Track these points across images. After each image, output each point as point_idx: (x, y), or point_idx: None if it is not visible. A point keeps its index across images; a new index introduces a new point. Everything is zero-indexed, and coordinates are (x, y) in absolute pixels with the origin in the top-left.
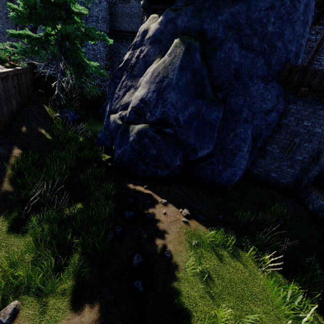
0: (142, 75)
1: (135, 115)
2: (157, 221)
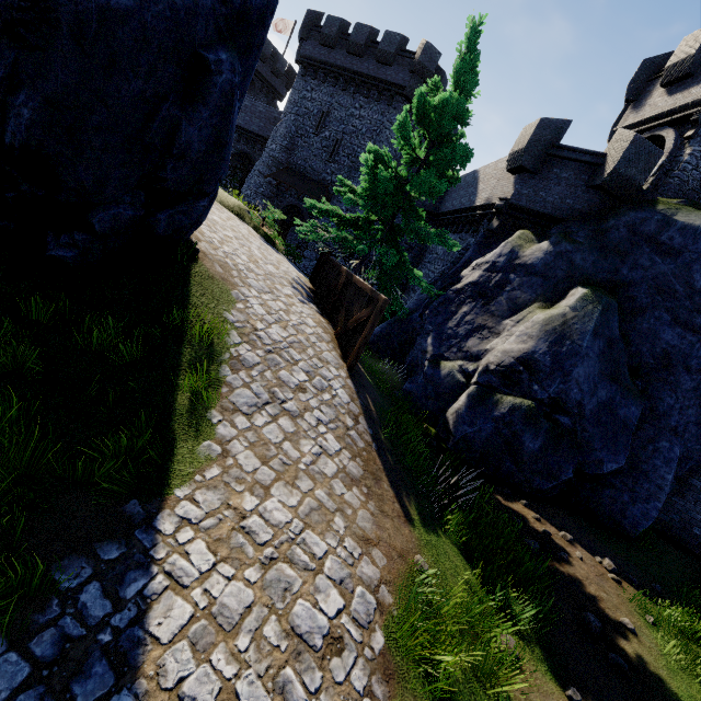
0: (506, 315)
1: (505, 379)
2: (578, 568)
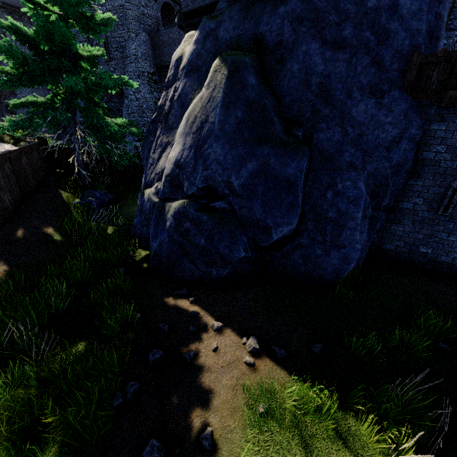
0: (179, 124)
1: (171, 187)
2: (199, 366)
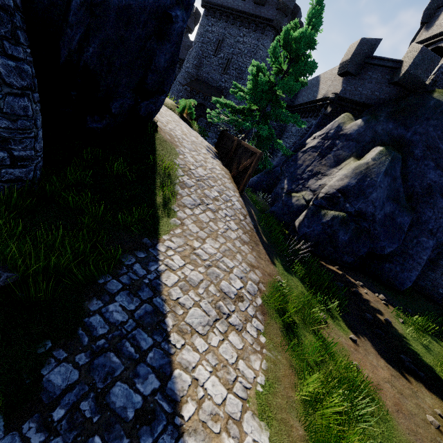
0: (332, 165)
1: (329, 202)
2: (364, 297)
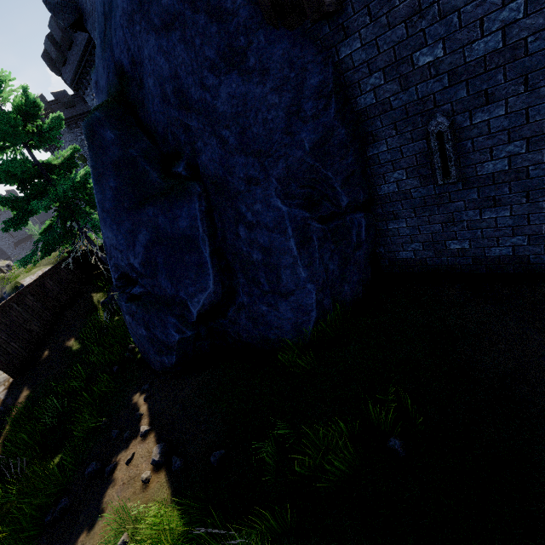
0: None
1: None
2: (110, 482)
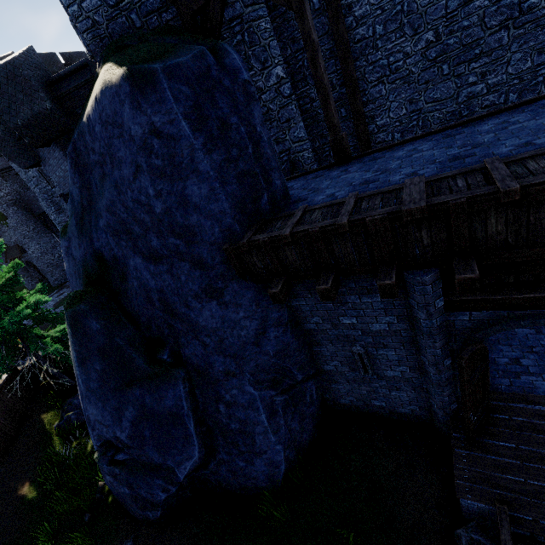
0: None
1: None
2: None
